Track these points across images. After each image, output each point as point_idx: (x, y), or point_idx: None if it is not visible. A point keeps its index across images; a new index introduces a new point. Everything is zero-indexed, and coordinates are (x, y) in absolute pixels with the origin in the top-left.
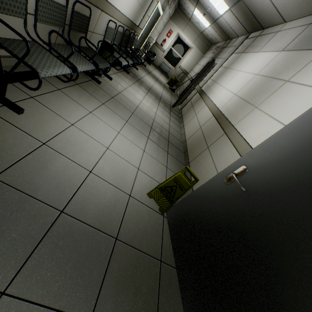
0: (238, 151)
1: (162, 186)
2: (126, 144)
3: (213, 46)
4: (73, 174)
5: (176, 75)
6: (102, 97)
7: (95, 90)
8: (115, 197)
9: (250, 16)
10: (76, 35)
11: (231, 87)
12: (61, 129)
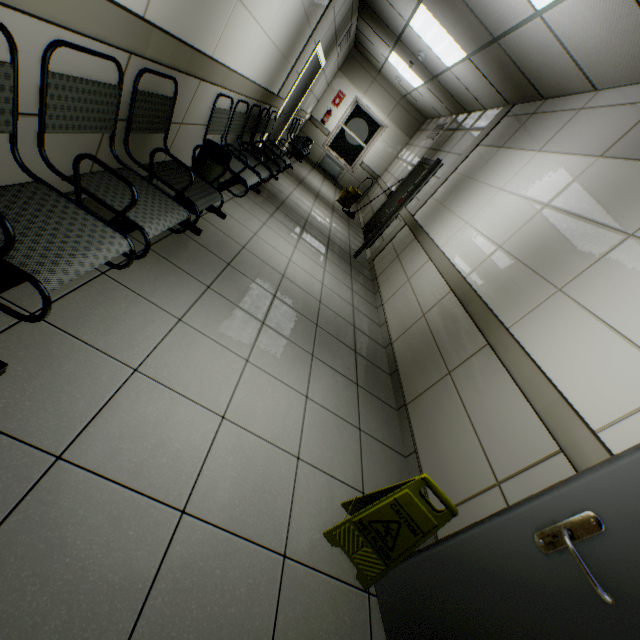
0: (532, 405)
1: (362, 519)
2: (265, 391)
3: (429, 122)
4: (137, 537)
5: (355, 180)
6: (205, 269)
7: (189, 254)
8: (248, 578)
9: (515, 73)
10: (144, 136)
11: (486, 228)
12: (106, 393)
